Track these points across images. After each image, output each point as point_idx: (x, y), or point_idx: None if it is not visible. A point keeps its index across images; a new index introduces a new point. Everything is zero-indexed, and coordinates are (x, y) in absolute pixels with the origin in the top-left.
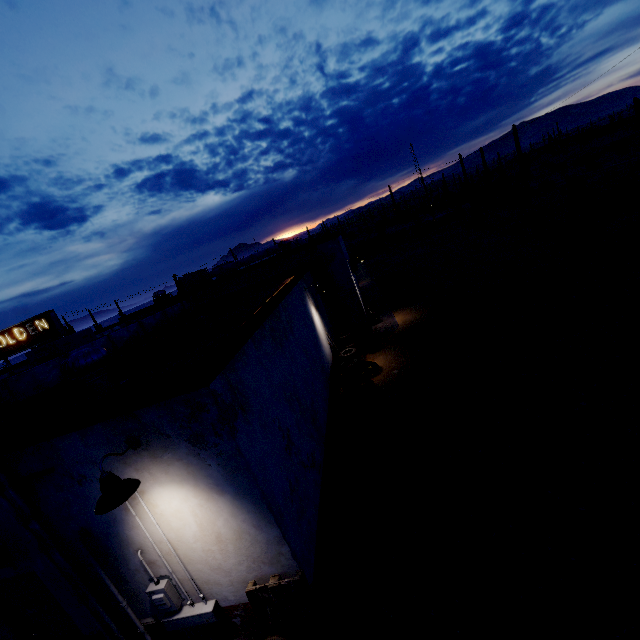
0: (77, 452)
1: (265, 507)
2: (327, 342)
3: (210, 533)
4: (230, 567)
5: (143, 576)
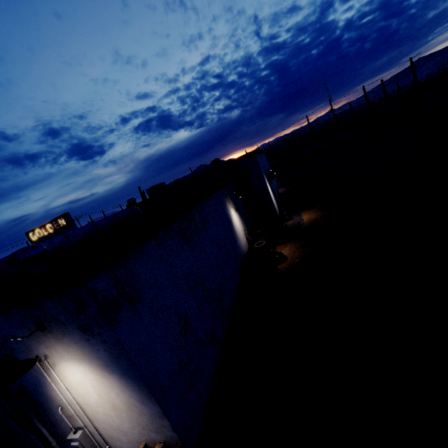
0: (5, 330)
1: (146, 388)
2: (244, 236)
3: (107, 402)
4: (126, 429)
5: (66, 425)
